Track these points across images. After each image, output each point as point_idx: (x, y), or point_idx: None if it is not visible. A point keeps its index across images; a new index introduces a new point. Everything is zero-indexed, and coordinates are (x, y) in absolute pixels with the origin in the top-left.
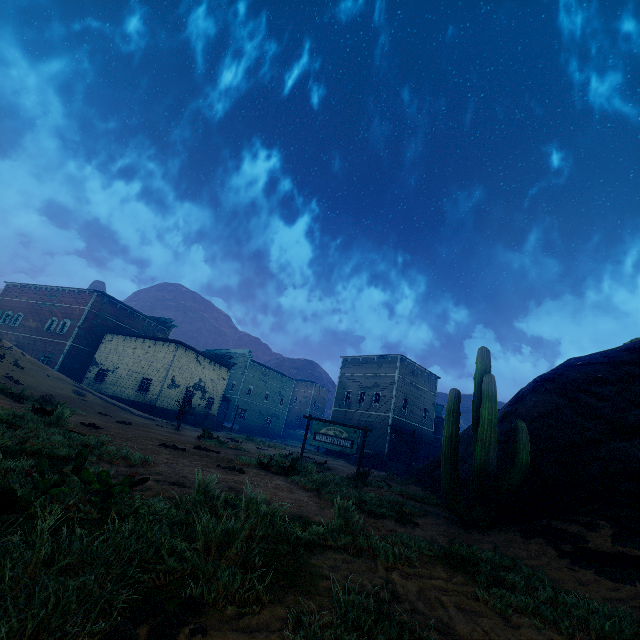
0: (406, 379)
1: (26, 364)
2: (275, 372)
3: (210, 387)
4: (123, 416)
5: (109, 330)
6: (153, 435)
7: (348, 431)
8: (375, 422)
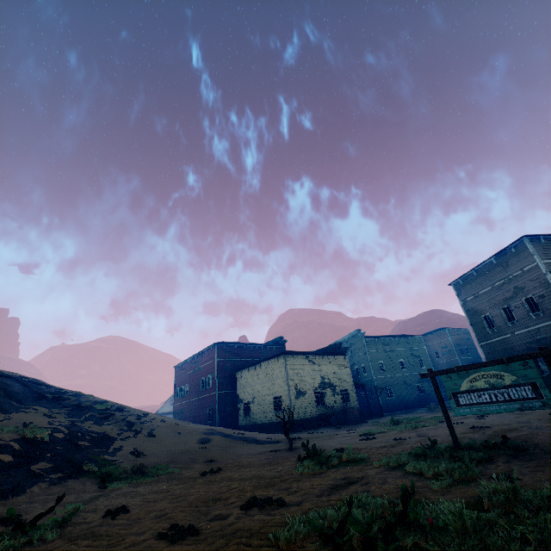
0: None
1: (160, 430)
2: (395, 337)
3: (336, 380)
4: (237, 453)
5: (239, 369)
6: (215, 489)
7: (510, 370)
8: None
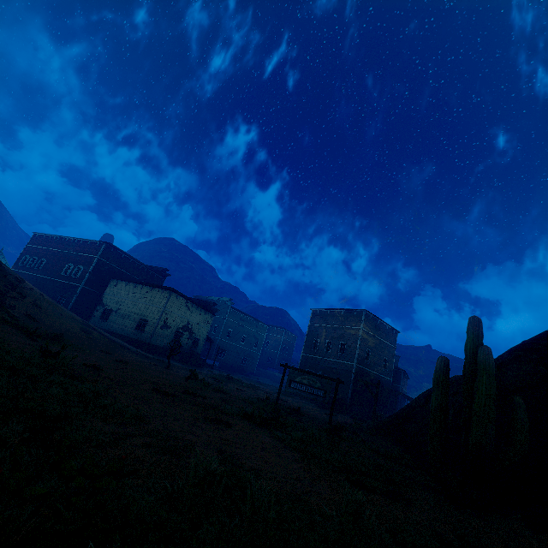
0: (369, 332)
1: (43, 304)
2: (251, 318)
3: (196, 329)
4: (122, 354)
5: (114, 276)
6: (147, 376)
7: (321, 381)
8: (340, 369)
